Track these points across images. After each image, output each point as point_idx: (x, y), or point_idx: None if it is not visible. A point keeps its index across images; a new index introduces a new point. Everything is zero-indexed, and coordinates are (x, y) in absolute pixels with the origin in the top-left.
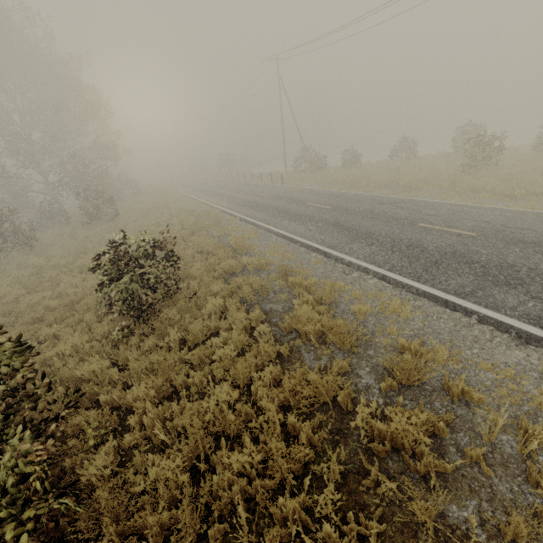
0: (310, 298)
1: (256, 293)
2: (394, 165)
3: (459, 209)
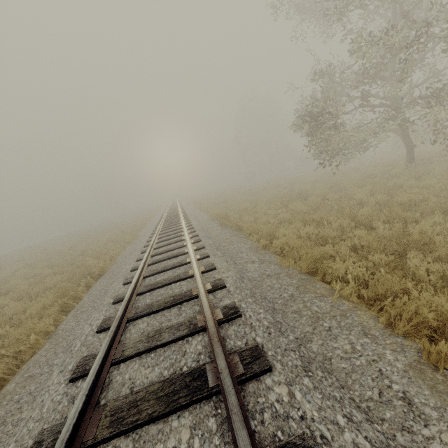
0: None
1: None
2: None
3: None
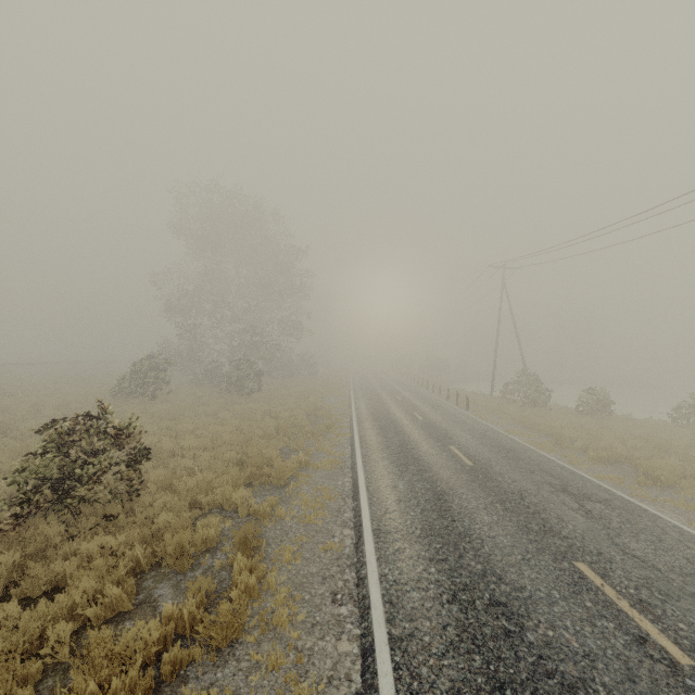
0: (186, 614)
1: (193, 556)
2: (666, 432)
3: None
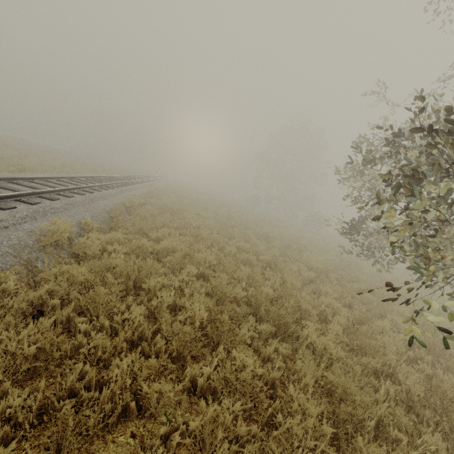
0: None
1: None
2: None
3: None
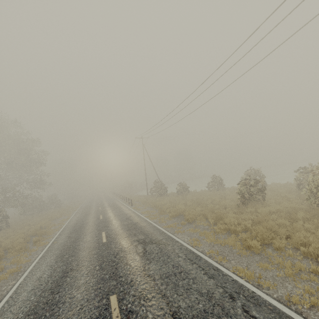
0: None
1: None
2: (203, 195)
3: (183, 266)
